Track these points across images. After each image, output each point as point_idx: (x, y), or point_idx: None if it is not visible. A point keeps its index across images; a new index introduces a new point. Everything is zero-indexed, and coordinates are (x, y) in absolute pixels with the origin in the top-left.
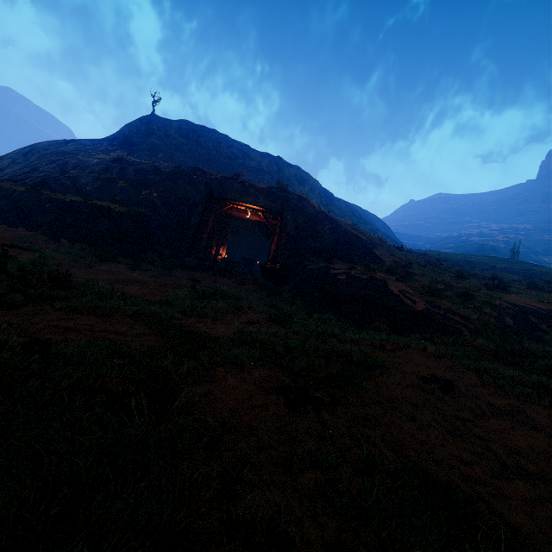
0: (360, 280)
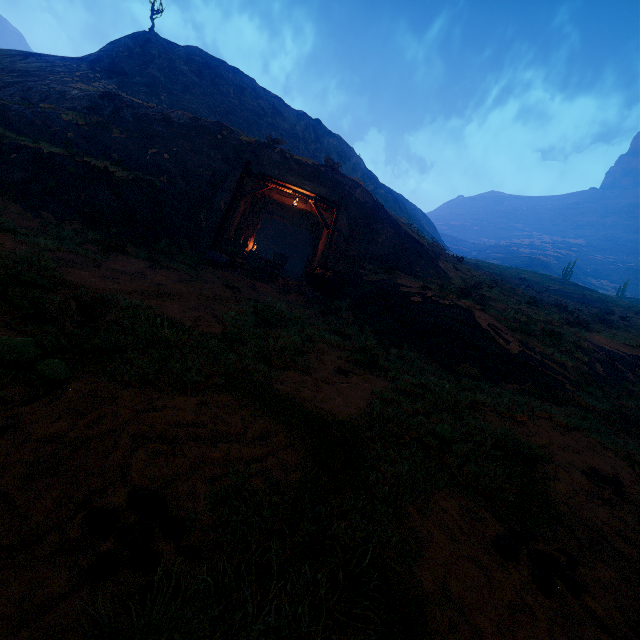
0: (440, 307)
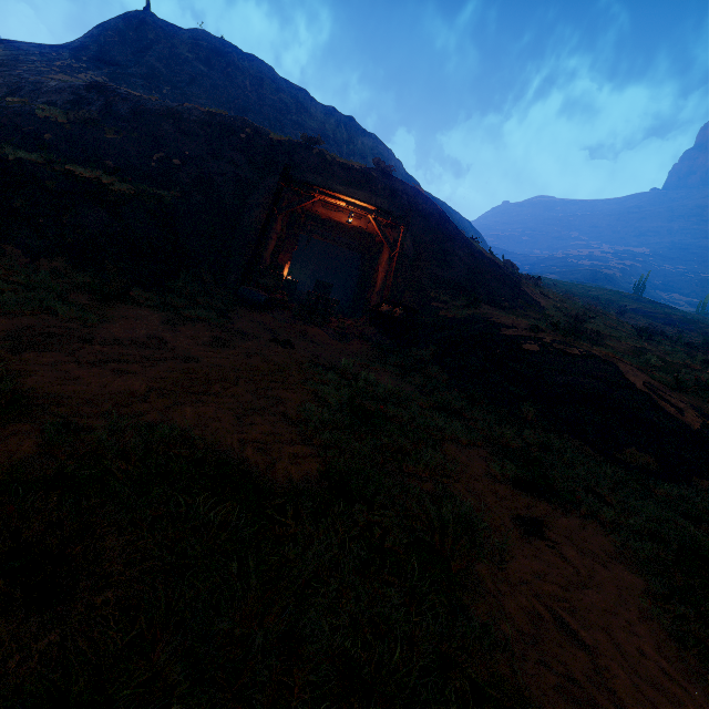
0: (570, 359)
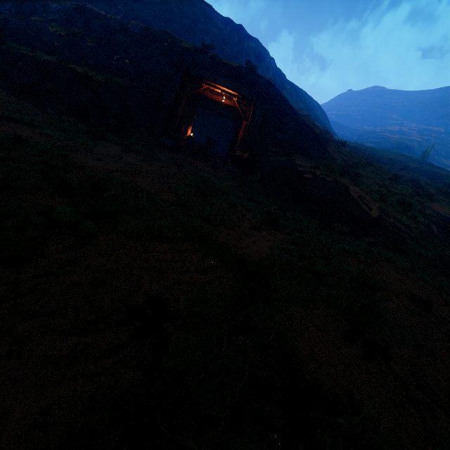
0: (325, 182)
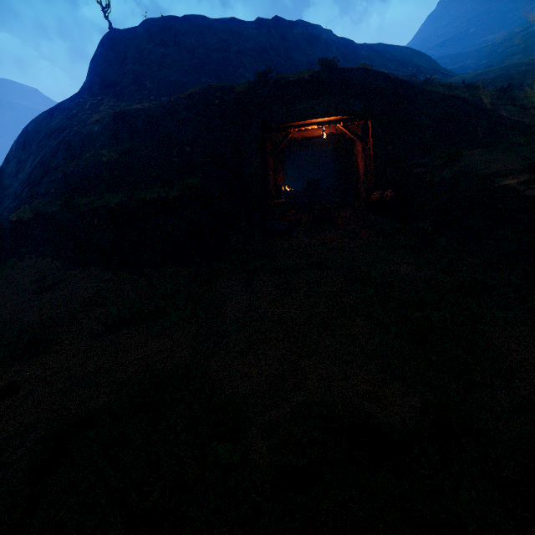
0: None
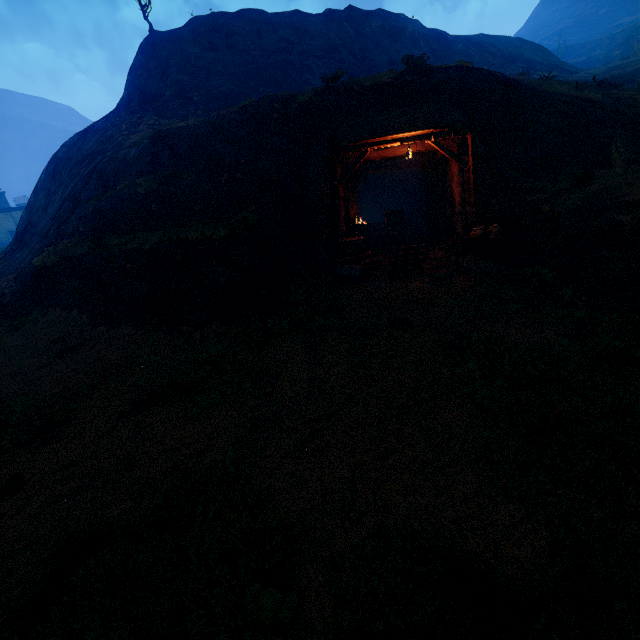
0: None
